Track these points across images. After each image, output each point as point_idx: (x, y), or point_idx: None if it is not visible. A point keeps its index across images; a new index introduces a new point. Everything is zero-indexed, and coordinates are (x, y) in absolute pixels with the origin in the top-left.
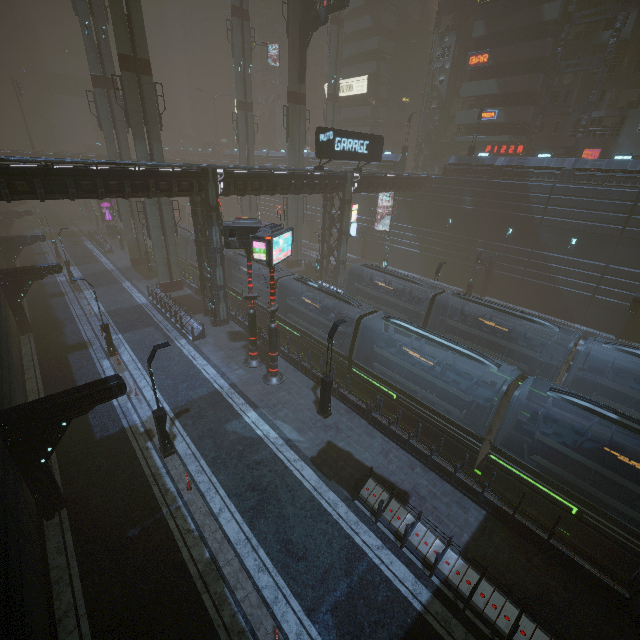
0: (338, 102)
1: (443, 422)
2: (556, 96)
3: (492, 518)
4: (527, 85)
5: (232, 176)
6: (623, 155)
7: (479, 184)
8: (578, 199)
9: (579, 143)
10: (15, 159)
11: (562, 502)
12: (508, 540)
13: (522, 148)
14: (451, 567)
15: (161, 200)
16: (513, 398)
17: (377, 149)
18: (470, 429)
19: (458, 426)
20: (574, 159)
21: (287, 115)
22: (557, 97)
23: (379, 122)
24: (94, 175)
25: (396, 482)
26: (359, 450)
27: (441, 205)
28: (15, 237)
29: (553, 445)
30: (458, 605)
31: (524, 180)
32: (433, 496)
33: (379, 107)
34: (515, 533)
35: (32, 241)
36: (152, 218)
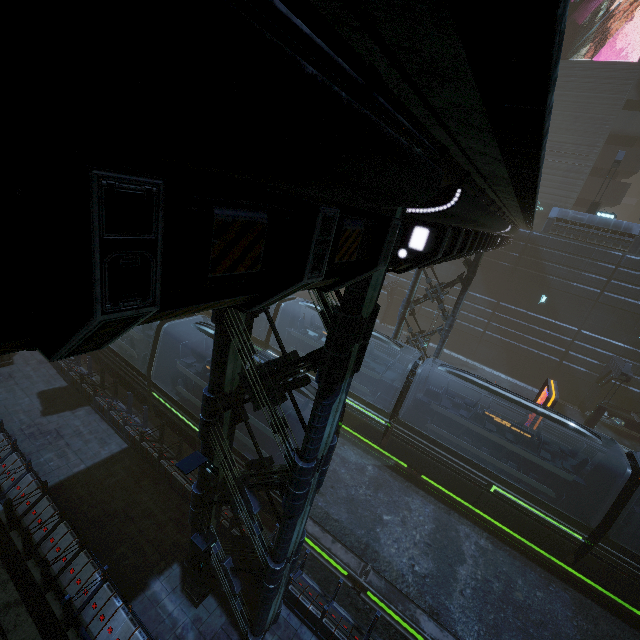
0: None
1: (124, 365)
2: None
3: (130, 450)
4: None
5: None
6: None
7: None
8: None
9: None
10: None
11: (192, 427)
12: (130, 467)
13: None
14: (20, 491)
15: None
16: (162, 330)
17: None
18: (139, 368)
19: (133, 367)
20: None
21: None
22: None
23: None
24: None
25: (40, 424)
26: (19, 396)
27: None
28: None
29: (185, 372)
30: (7, 528)
31: None
32: (76, 434)
33: None
34: (144, 461)
35: None
36: None
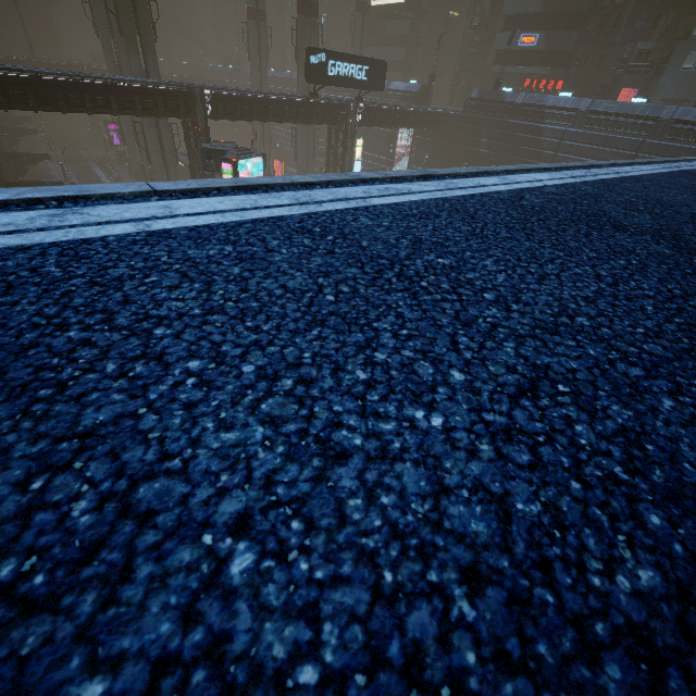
0: (369, 13)
1: None
2: (606, 19)
3: None
4: (573, 3)
5: (220, 98)
6: (639, 98)
7: (496, 124)
8: (586, 146)
9: (617, 81)
10: (6, 68)
11: None
12: None
13: (562, 84)
14: None
15: (159, 122)
16: None
17: (379, 76)
18: None
19: None
20: (591, 100)
21: (296, 29)
22: (607, 21)
23: (418, 42)
24: (81, 89)
25: None
26: None
27: (458, 147)
28: (20, 154)
29: None
30: None
31: (540, 122)
32: None
33: (419, 22)
34: None
35: (37, 160)
36: (151, 141)
